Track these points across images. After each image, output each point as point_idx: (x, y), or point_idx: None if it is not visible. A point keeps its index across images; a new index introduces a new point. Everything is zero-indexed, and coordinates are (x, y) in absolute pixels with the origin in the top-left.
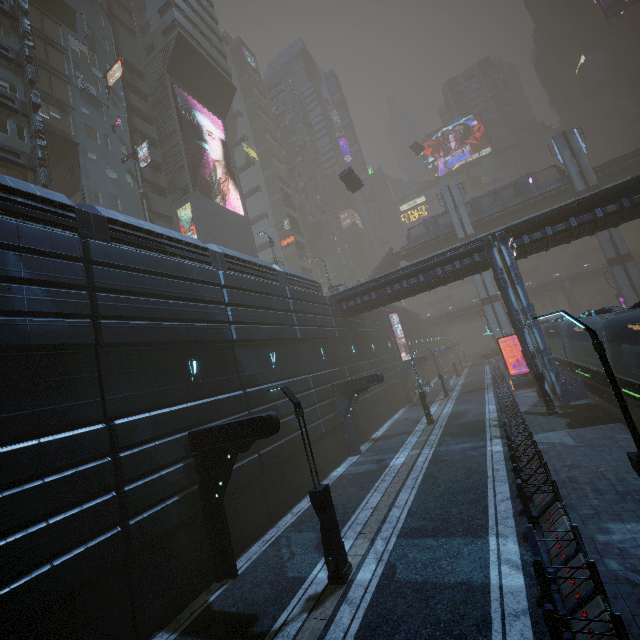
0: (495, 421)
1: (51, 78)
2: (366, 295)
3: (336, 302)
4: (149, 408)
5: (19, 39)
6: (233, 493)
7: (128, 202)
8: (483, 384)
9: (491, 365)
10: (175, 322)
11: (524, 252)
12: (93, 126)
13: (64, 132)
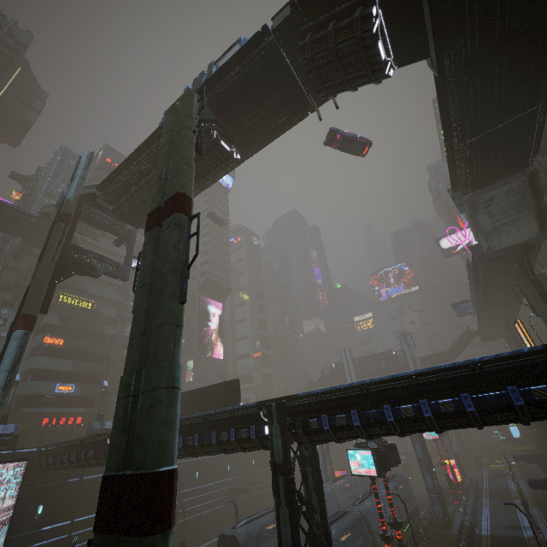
0: None
1: None
2: None
3: None
4: None
5: None
6: None
7: None
8: None
9: None
10: None
11: None
12: None
13: None
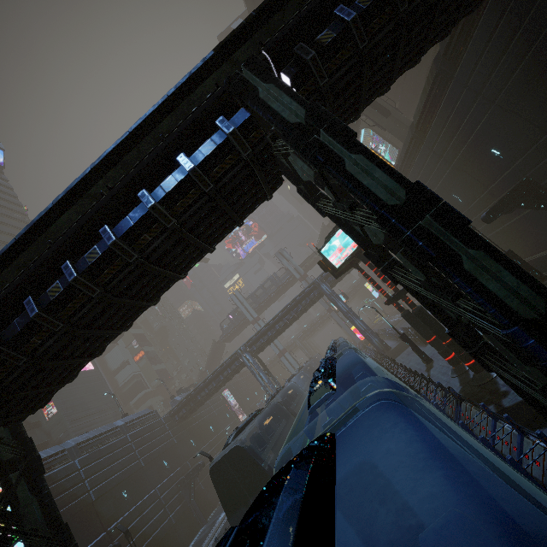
0: None
1: None
2: (188, 405)
3: (171, 417)
4: None
5: None
6: None
7: None
8: None
9: None
10: None
11: (258, 352)
12: None
13: None
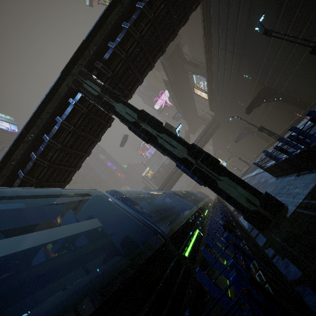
0: None
1: None
2: None
3: None
4: None
5: None
6: None
7: None
8: None
9: None
10: None
11: None
12: None
13: None
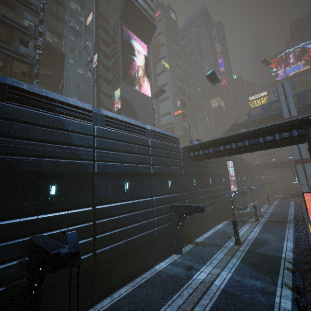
0: (289, 263)
1: (57, 21)
2: (206, 149)
3: (187, 151)
4: (2, 217)
5: (40, 0)
6: (63, 281)
7: (86, 85)
8: (286, 217)
9: (295, 204)
10: (46, 158)
11: None
12: (74, 46)
13: (58, 48)
